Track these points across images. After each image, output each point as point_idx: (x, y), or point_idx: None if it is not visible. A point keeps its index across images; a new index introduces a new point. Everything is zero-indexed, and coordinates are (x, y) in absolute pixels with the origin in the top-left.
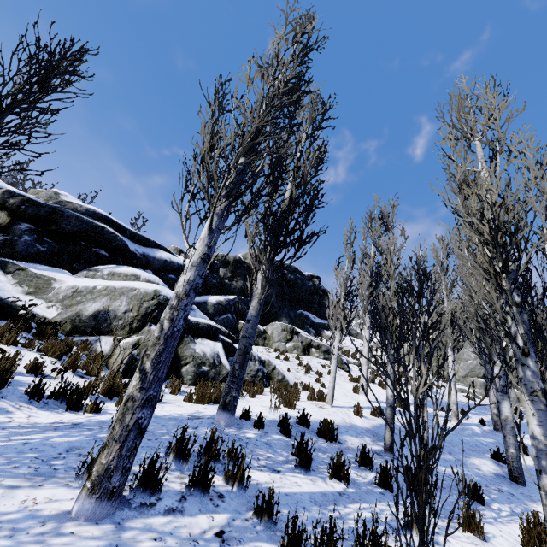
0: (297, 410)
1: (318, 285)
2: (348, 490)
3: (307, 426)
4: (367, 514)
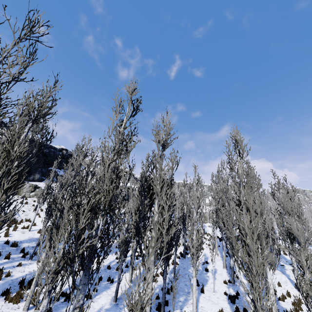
0: (9, 237)
1: (65, 154)
2: (8, 261)
3: (8, 244)
4: (9, 265)
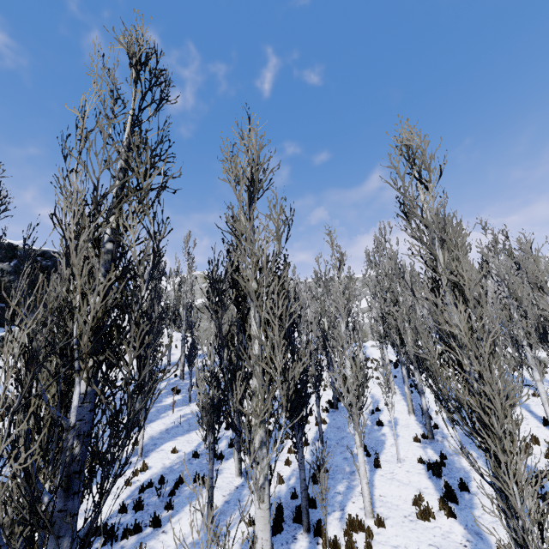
0: None
1: None
2: None
3: None
4: None
